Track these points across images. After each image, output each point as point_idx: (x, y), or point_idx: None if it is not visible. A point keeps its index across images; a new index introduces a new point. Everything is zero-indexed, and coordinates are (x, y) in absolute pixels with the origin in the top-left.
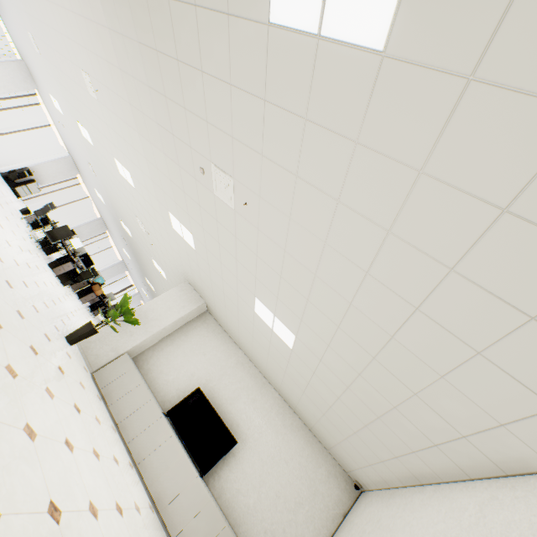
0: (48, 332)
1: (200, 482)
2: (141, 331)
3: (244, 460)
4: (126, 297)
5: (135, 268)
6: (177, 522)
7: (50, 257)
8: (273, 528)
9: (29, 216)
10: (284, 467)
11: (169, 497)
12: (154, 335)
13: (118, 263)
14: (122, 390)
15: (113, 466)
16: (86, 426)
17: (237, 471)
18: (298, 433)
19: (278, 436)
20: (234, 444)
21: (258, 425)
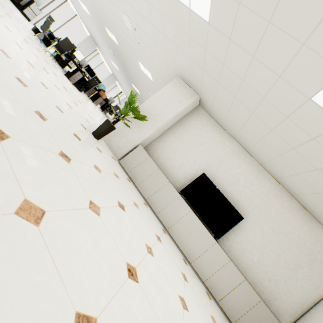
0: (76, 132)
1: (219, 247)
2: (147, 126)
3: (247, 229)
4: (132, 94)
5: (122, 78)
6: (205, 271)
7: (65, 70)
8: (275, 278)
9: (40, 35)
10: (283, 238)
11: (195, 254)
12: (159, 129)
13: (110, 75)
14: (143, 174)
15: (160, 248)
16: (132, 222)
17: (241, 236)
18: (296, 213)
19: (277, 214)
20: (240, 219)
21: (257, 204)
